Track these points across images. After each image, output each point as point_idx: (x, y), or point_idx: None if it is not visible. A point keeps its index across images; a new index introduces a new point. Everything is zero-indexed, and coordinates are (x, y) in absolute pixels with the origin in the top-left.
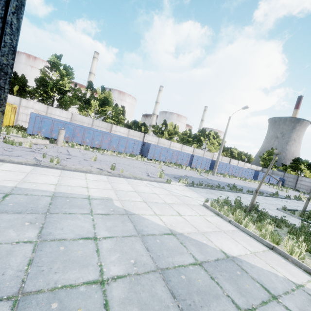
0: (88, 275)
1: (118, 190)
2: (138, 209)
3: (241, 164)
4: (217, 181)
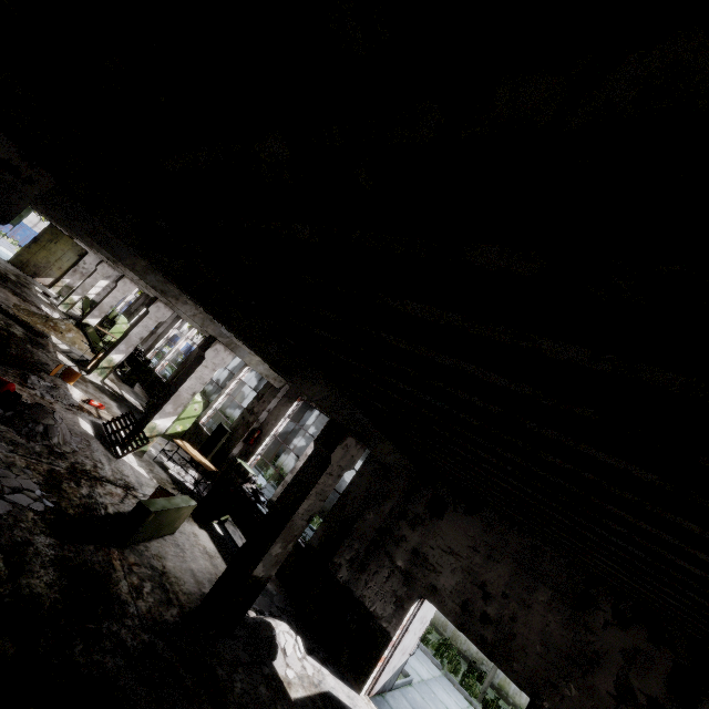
0: (6, 257)
1: None
2: None
3: None
4: None
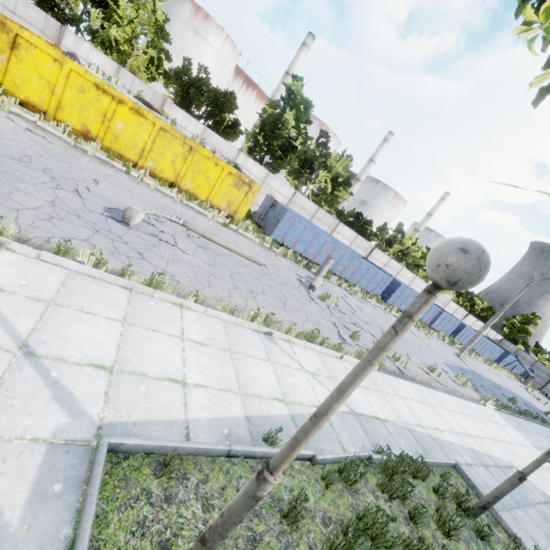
0: None
1: (494, 440)
2: (544, 488)
3: (478, 324)
4: (484, 379)
